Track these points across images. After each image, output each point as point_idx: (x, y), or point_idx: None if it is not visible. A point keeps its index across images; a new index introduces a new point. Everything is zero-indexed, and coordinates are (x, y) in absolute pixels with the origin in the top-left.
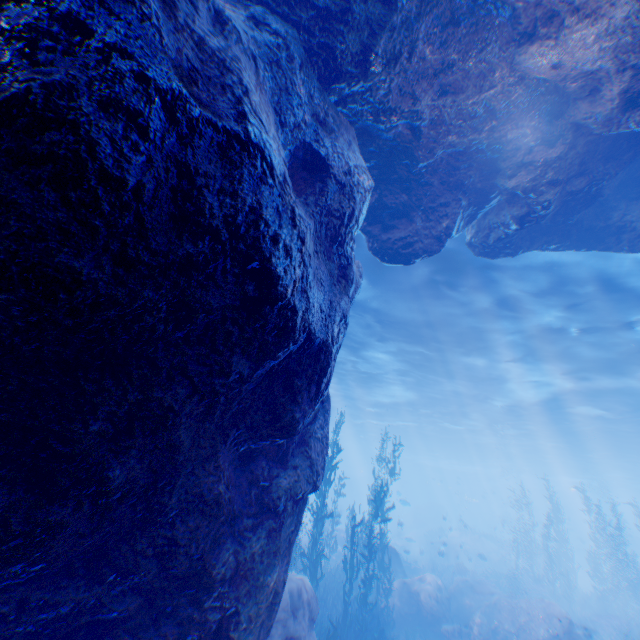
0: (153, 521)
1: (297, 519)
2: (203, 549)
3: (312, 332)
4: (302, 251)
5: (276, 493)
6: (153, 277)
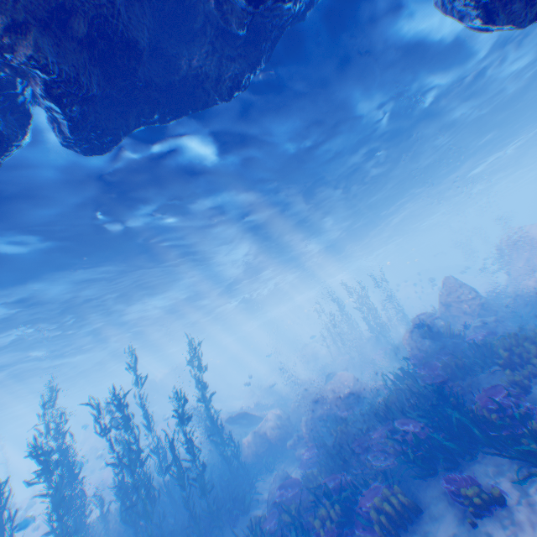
0: None
1: None
2: None
3: None
4: None
5: None
6: None
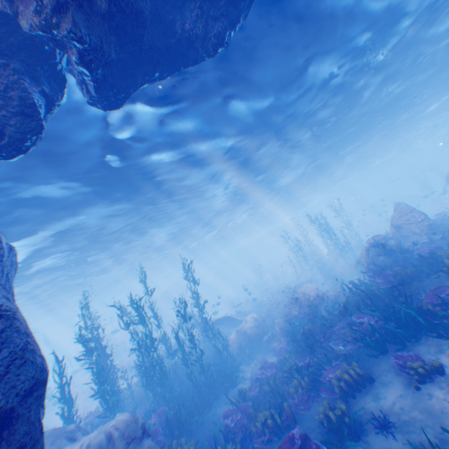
0: None
1: (7, 445)
2: None
3: None
4: None
5: None
6: None
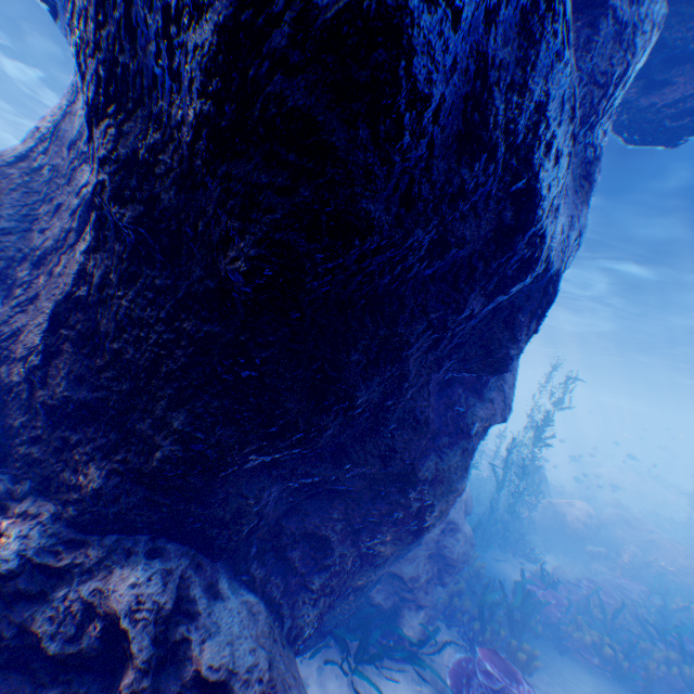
0: (377, 430)
1: (477, 441)
2: (413, 457)
3: (549, 261)
4: (570, 155)
5: (470, 419)
6: (426, 214)
